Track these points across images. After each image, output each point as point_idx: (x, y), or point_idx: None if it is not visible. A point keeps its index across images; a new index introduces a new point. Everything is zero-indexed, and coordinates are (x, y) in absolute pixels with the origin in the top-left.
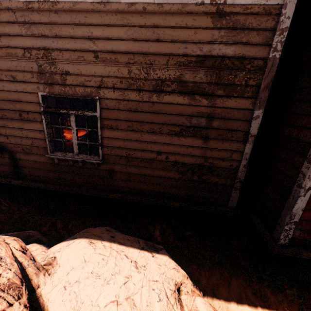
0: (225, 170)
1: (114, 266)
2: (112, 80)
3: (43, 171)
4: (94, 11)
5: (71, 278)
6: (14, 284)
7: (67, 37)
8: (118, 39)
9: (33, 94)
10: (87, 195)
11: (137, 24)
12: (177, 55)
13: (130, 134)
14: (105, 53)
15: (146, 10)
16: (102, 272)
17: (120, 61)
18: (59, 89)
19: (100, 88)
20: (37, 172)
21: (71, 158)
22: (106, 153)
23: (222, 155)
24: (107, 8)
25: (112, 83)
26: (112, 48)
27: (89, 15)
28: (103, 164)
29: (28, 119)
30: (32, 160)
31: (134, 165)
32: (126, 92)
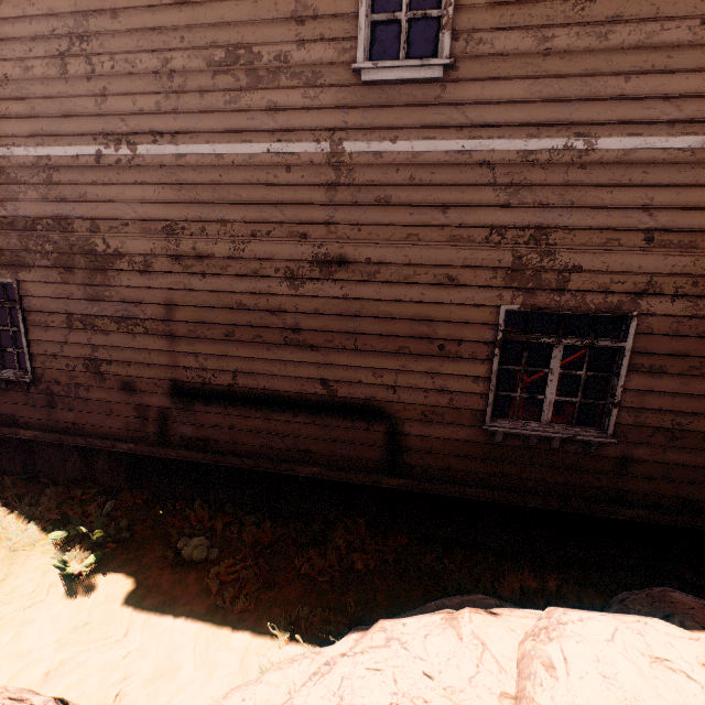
0: None
1: None
2: (673, 280)
3: (457, 458)
4: (664, 163)
5: None
6: None
7: (595, 206)
8: None
9: (483, 307)
10: (538, 510)
11: None
12: None
13: (691, 384)
14: (669, 233)
15: None
16: None
17: (700, 246)
18: (545, 299)
19: (642, 296)
20: (441, 460)
21: (543, 432)
22: (622, 422)
23: None
24: (697, 158)
25: (674, 286)
26: (689, 224)
27: (653, 169)
28: (607, 444)
29: (458, 355)
30: (437, 436)
31: (686, 448)
32: (701, 301)
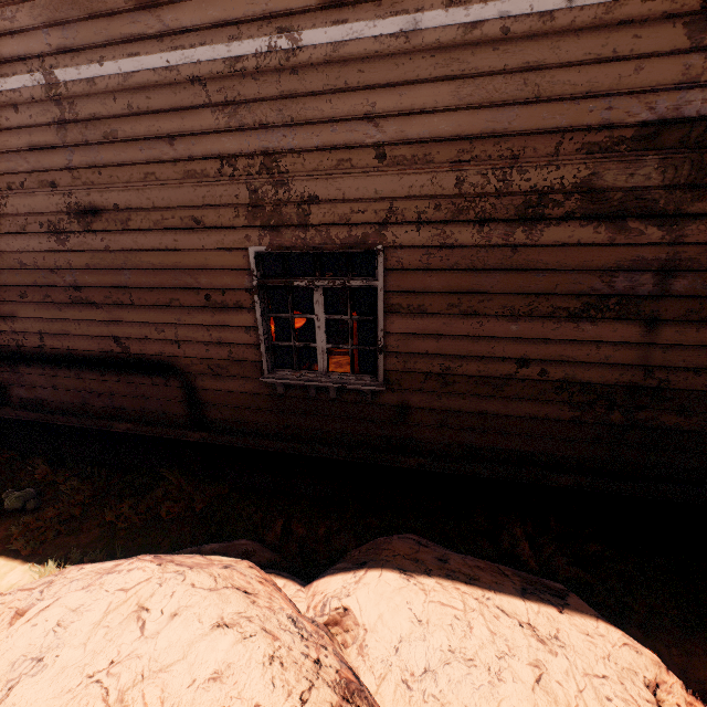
0: (702, 396)
1: (491, 635)
2: (414, 205)
3: (251, 411)
4: (379, 56)
5: (410, 661)
6: (351, 683)
7: (317, 121)
8: (435, 111)
9: (235, 251)
10: (340, 460)
11: (484, 70)
12: (585, 129)
13: (454, 324)
14: (401, 146)
15: (511, 33)
16: (474, 651)
17: (436, 160)
18: (292, 237)
19: (387, 226)
20: (237, 414)
21: (315, 382)
22: (392, 369)
23: (696, 359)
24: (413, 45)
25: (416, 211)
26: (418, 133)
27: (369, 66)
28: (384, 392)
29: (224, 304)
30: (228, 390)
31: (460, 393)
32: (448, 228)
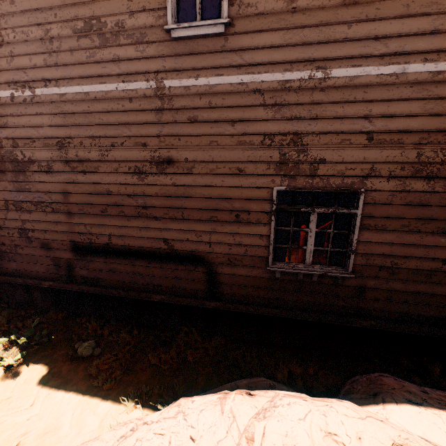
0: None
1: None
2: (387, 166)
3: (252, 288)
4: (378, 85)
5: None
6: None
7: (332, 117)
8: (408, 116)
9: (262, 188)
10: (308, 321)
11: (442, 96)
12: None
13: (403, 237)
14: (383, 134)
15: None
16: None
17: (405, 142)
18: (303, 182)
19: (367, 178)
20: (242, 290)
21: (306, 271)
22: (358, 263)
23: None
24: (400, 80)
25: (388, 170)
26: (396, 127)
27: (370, 89)
28: (349, 278)
29: (248, 221)
30: (239, 274)
31: (401, 279)
32: (407, 180)
